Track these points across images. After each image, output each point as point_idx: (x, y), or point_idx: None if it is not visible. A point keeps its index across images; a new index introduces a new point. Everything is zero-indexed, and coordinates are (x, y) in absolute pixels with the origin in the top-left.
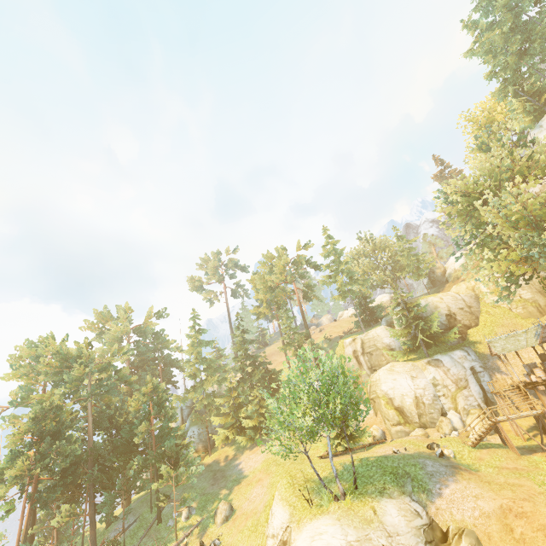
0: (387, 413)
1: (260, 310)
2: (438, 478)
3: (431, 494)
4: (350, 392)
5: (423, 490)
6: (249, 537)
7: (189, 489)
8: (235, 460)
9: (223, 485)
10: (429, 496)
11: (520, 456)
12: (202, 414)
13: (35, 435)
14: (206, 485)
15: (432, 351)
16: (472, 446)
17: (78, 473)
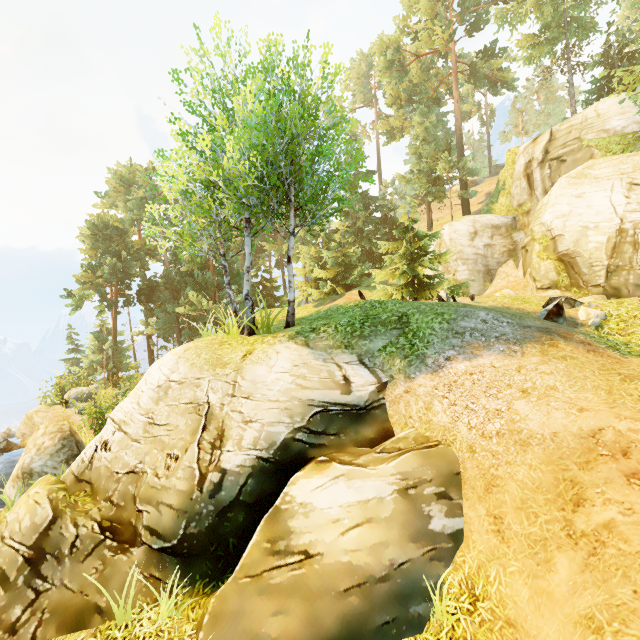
0: (537, 267)
1: (391, 122)
2: (467, 340)
3: (419, 364)
4: (284, 127)
5: (407, 355)
6: None
7: None
8: None
9: None
10: (411, 367)
11: None
12: None
13: (104, 253)
14: None
15: None
16: None
17: (154, 295)
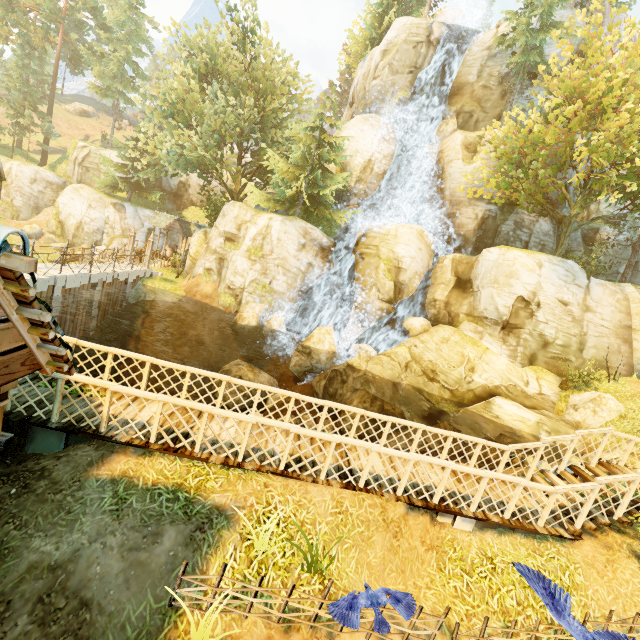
0: (50, 221)
1: None
2: None
3: None
4: None
5: None
6: None
7: None
8: None
9: None
10: None
11: None
12: None
13: None
14: None
15: (143, 202)
16: (50, 261)
17: None
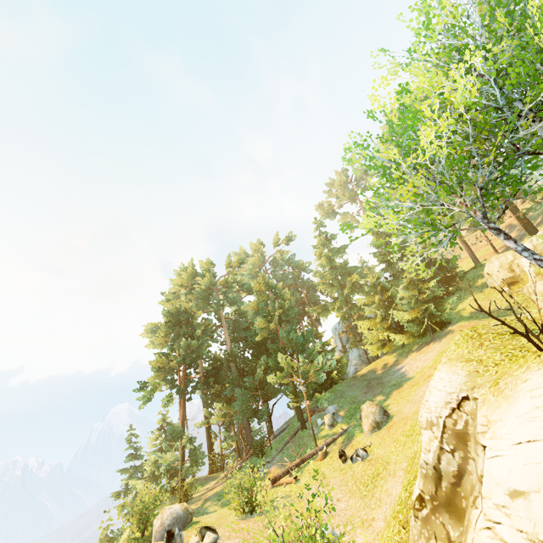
0: None
1: None
2: None
3: None
4: None
5: None
6: (404, 446)
7: (338, 398)
8: (395, 365)
9: (377, 391)
10: None
11: None
12: (360, 336)
13: (174, 338)
14: (358, 393)
15: None
16: None
17: (220, 375)
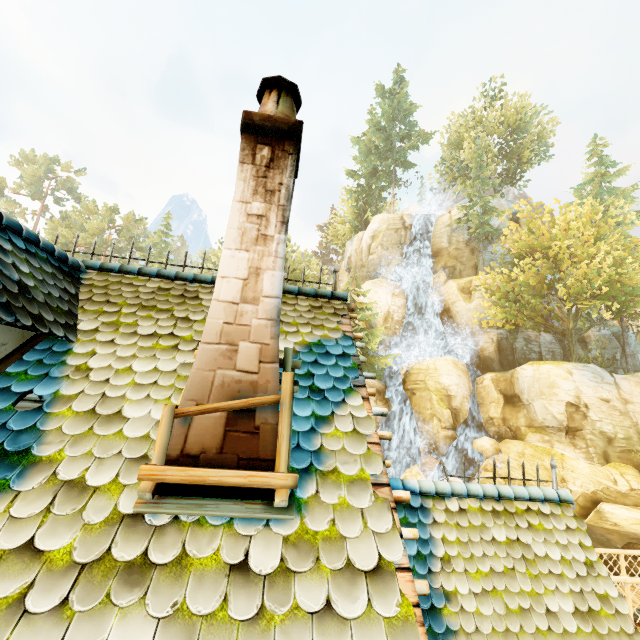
0: None
1: None
2: None
3: None
4: None
5: None
6: None
7: None
8: None
9: None
10: None
11: None
12: None
13: None
14: None
15: None
16: None
17: None
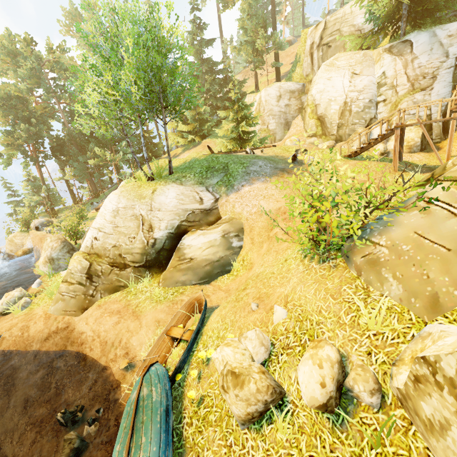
0: (308, 123)
1: None
2: (251, 177)
3: (231, 189)
4: (152, 63)
5: (227, 185)
6: None
7: None
8: (177, 156)
9: None
10: (228, 191)
11: (396, 172)
12: None
13: (14, 119)
14: None
15: None
16: (345, 156)
17: (64, 150)
